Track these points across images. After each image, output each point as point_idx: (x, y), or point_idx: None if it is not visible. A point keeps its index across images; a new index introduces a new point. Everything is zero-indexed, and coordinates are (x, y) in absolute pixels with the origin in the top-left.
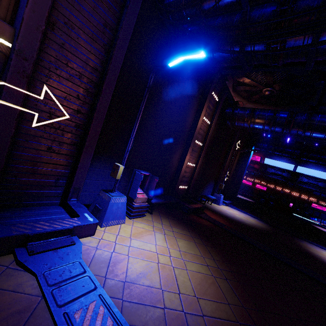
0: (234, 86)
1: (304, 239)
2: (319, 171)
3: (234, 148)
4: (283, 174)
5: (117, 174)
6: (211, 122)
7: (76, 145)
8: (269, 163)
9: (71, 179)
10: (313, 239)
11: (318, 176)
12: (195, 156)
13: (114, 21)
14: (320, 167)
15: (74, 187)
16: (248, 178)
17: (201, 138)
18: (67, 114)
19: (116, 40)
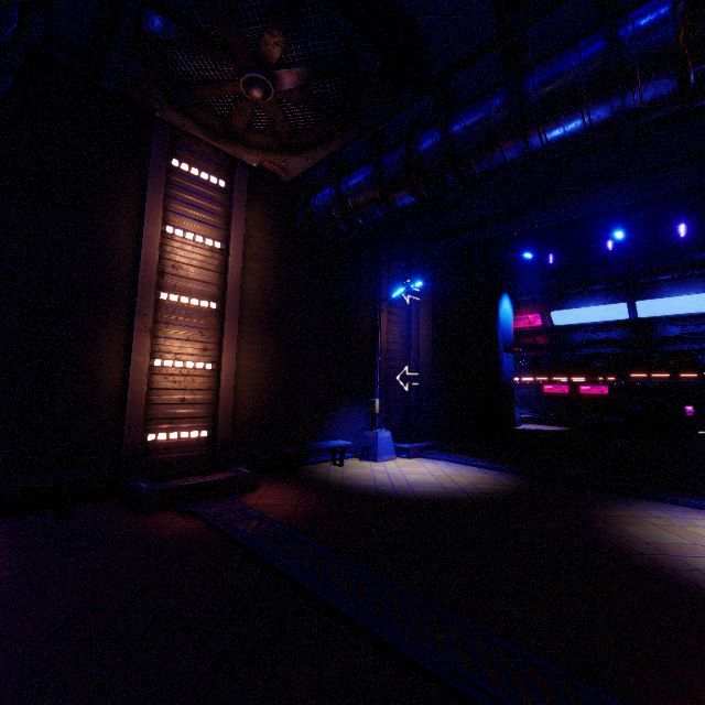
0: (210, 125)
1: (644, 495)
2: (694, 295)
3: (402, 303)
4: (613, 335)
5: None
6: (224, 242)
7: None
8: (567, 321)
9: None
10: (697, 487)
11: (700, 309)
12: (200, 341)
13: None
14: (693, 284)
15: None
16: (554, 378)
17: (206, 289)
18: None
19: None
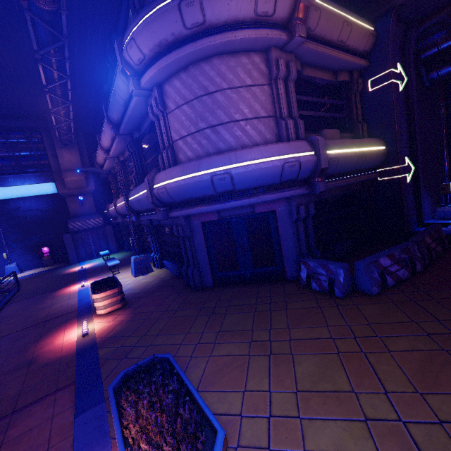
0: None
1: None
2: None
3: None
4: None
5: (450, 190)
6: None
7: (413, 185)
8: None
9: (417, 208)
10: None
11: None
12: None
13: (405, 95)
14: None
15: (422, 212)
16: None
17: None
18: (412, 167)
19: (412, 105)
